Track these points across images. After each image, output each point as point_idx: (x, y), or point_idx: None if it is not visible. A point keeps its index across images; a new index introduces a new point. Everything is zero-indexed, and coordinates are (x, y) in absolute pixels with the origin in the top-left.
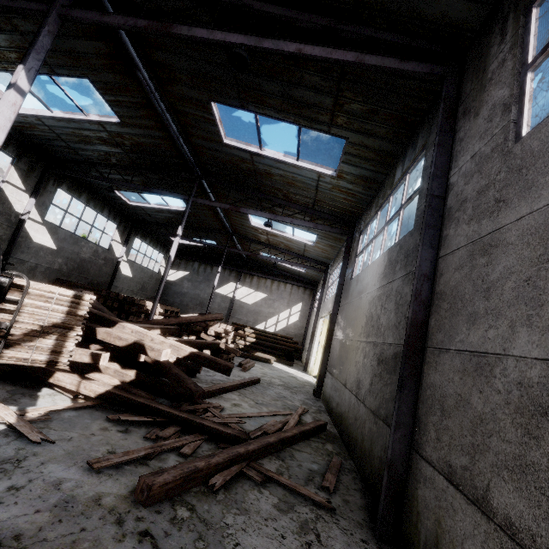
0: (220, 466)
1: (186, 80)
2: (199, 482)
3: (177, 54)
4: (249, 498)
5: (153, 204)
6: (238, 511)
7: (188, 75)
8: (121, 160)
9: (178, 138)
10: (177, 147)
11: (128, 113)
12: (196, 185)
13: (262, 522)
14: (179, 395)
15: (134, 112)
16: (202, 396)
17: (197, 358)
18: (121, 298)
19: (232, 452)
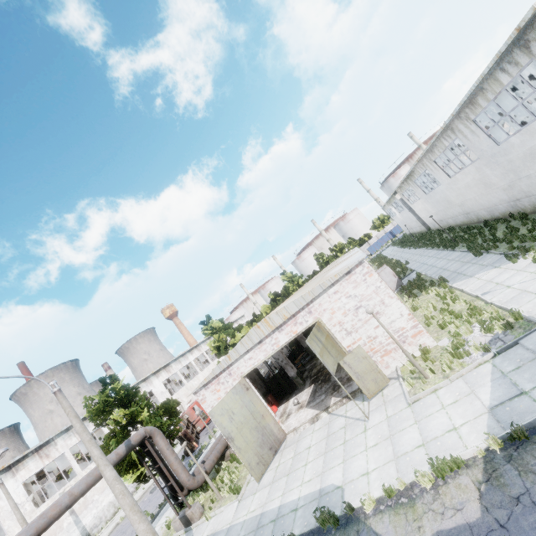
0: None
1: None
2: None
3: None
4: None
5: None
6: None
7: None
8: None
9: None
10: None
11: None
12: None
13: None
14: None
15: None
16: None
17: None
18: None
19: None
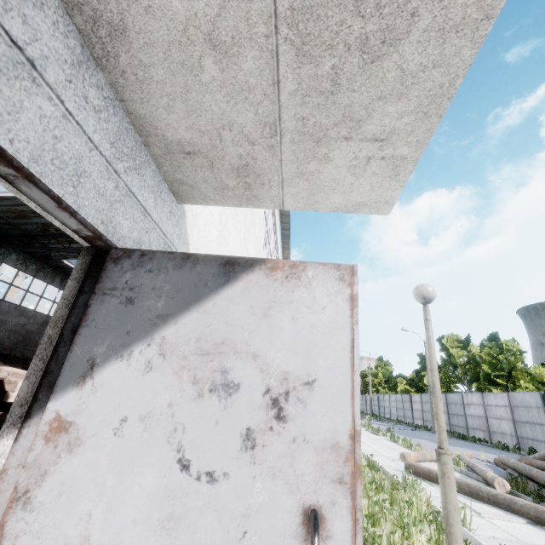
0: None
1: None
2: None
3: None
4: None
5: None
6: None
7: None
8: (59, 229)
9: None
10: None
11: None
12: None
13: None
14: None
15: None
16: None
17: None
18: None
19: None
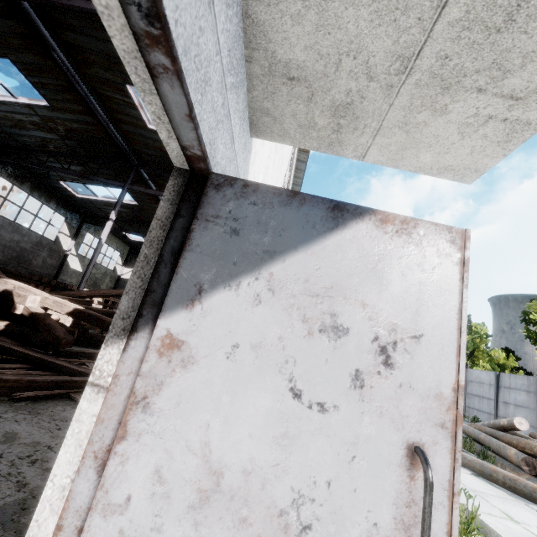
0: (39, 384)
1: (99, 61)
2: (2, 393)
3: (84, 35)
4: (53, 409)
5: (101, 197)
6: (28, 413)
7: (99, 56)
8: (59, 147)
9: (108, 124)
10: (109, 133)
11: (55, 96)
12: (132, 173)
13: (46, 420)
14: (48, 343)
15: (60, 96)
16: (91, 357)
17: (81, 314)
18: (53, 283)
19: (64, 378)
